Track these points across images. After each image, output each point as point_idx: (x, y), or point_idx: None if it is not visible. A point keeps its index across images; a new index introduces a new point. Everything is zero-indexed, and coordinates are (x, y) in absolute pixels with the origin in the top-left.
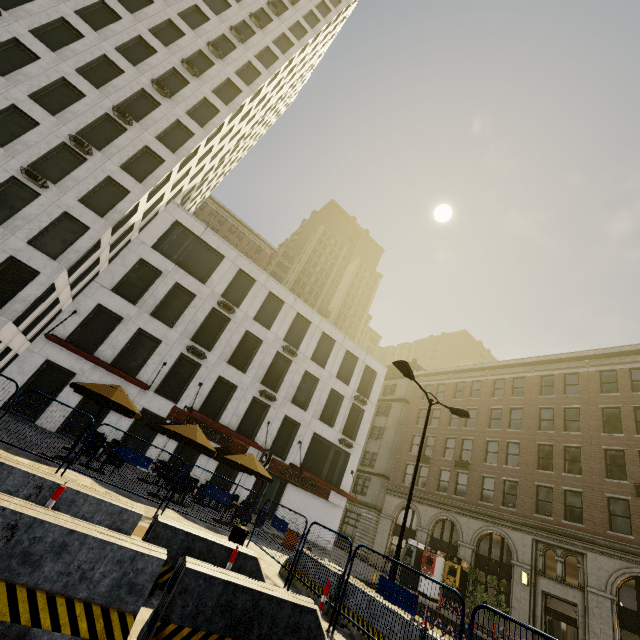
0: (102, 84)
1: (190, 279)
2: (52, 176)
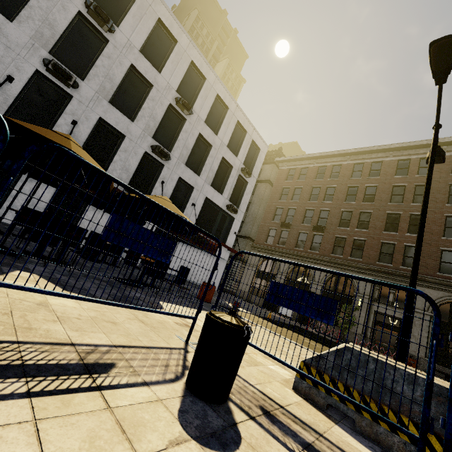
0: None
1: None
2: None
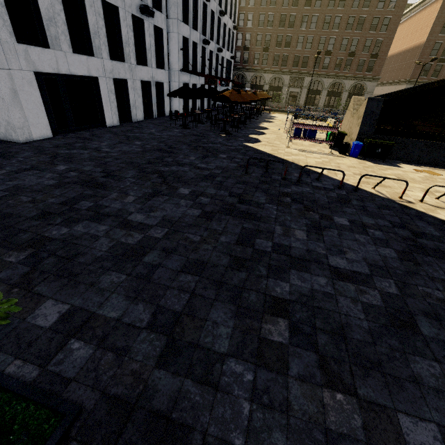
0: None
1: None
2: None
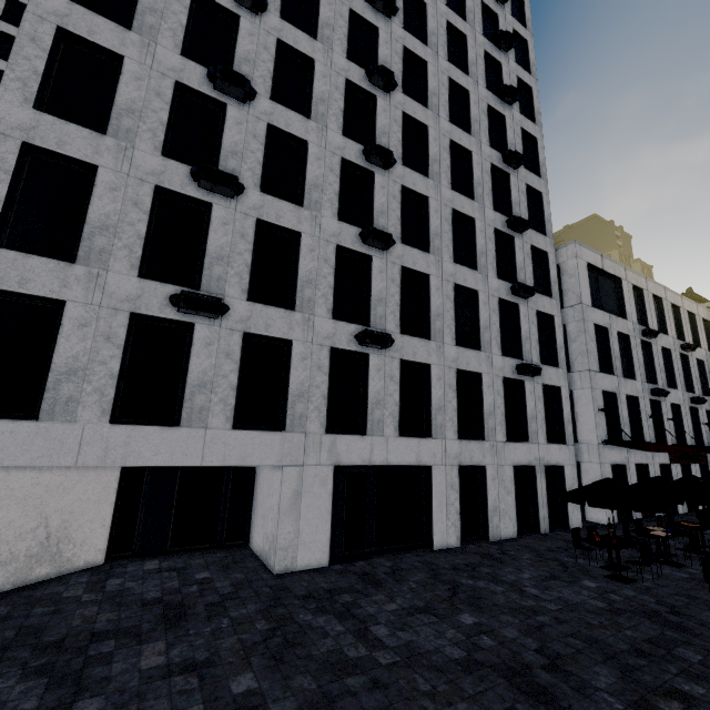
0: (461, 123)
1: (620, 321)
2: (503, 276)
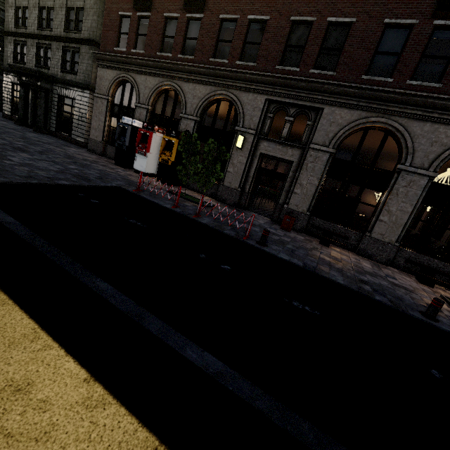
0: None
1: None
2: None
